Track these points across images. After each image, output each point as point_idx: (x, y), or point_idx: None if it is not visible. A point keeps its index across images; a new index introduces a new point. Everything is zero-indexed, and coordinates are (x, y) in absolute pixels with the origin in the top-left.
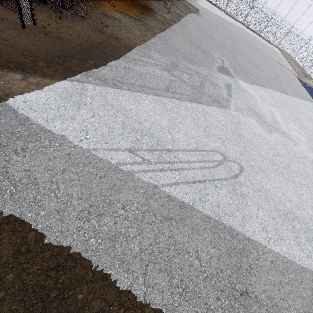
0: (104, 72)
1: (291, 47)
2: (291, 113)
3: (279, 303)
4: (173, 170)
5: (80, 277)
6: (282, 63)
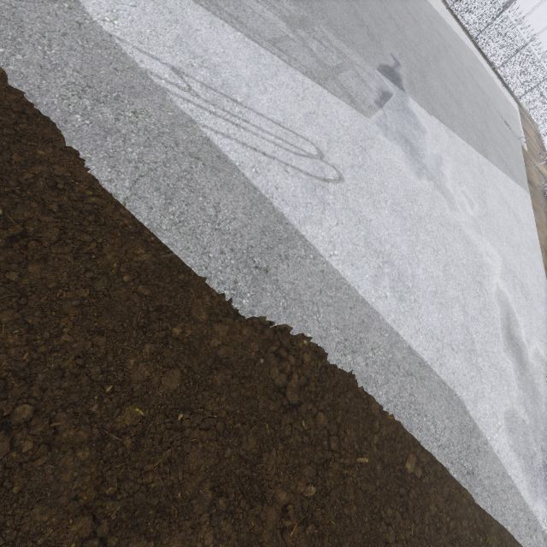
0: None
1: (541, 109)
2: (475, 178)
3: (305, 302)
4: (230, 123)
5: (48, 137)
6: (511, 124)
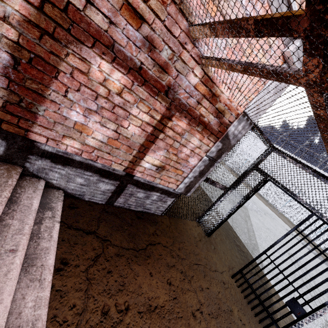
0: (243, 238)
1: None
2: None
3: None
4: (315, 290)
5: None
6: None
